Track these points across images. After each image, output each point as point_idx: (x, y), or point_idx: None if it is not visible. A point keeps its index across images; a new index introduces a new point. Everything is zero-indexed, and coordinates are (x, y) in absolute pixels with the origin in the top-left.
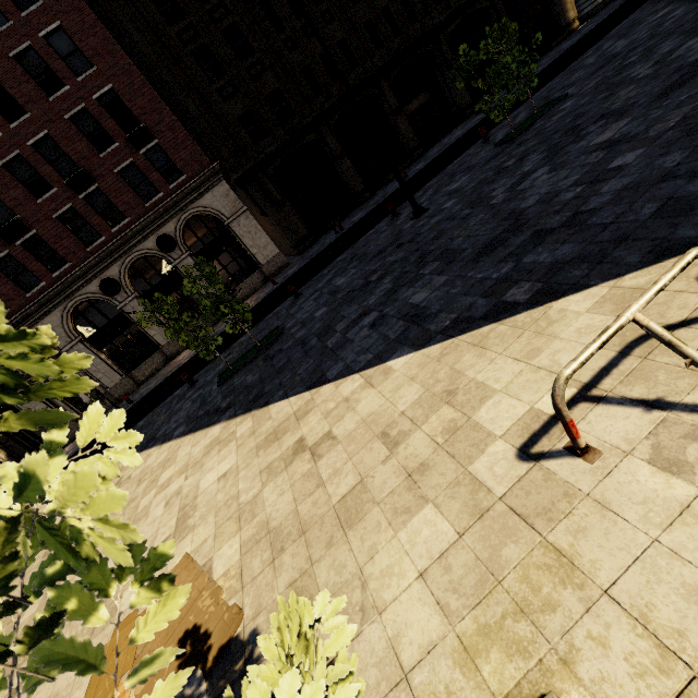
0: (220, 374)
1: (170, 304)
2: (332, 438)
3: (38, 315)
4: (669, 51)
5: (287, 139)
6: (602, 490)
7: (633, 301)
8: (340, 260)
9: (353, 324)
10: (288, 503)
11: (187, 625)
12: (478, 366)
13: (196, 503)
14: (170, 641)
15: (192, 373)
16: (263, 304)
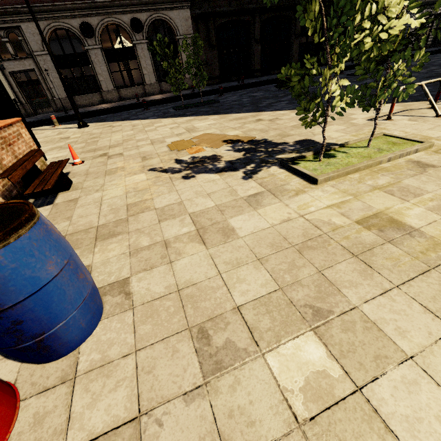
0: (174, 107)
1: (171, 49)
2: (279, 119)
3: (27, 17)
4: (434, 69)
5: (236, 9)
6: (394, 123)
7: (407, 106)
8: (249, 89)
9: (274, 103)
10: (263, 126)
11: (223, 139)
12: (349, 111)
13: (197, 127)
14: (216, 141)
15: (138, 108)
16: (187, 95)
